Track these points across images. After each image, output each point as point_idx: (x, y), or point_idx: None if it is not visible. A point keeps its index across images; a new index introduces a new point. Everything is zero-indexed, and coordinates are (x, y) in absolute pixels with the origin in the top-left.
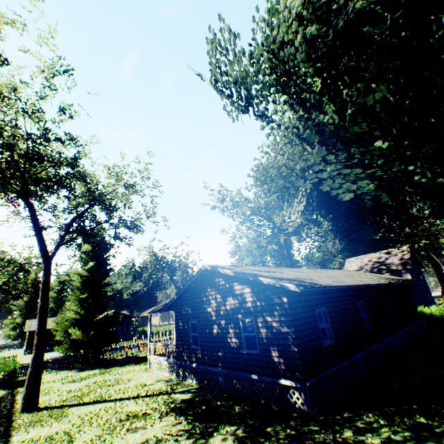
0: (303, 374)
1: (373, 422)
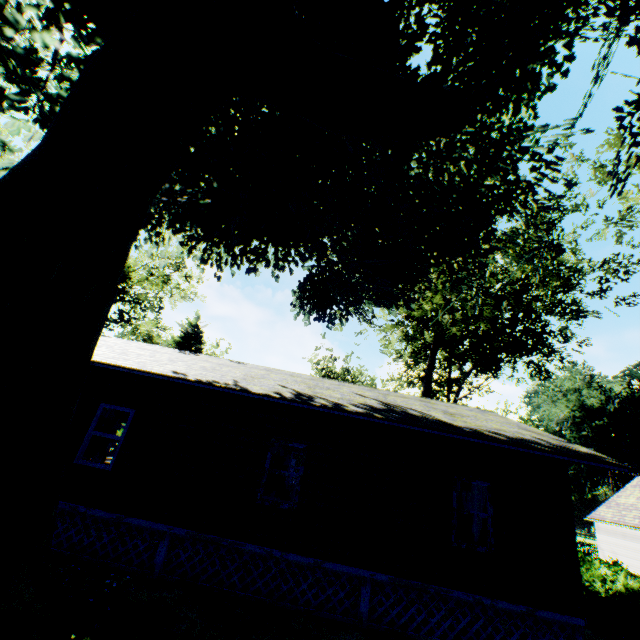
0: None
1: None
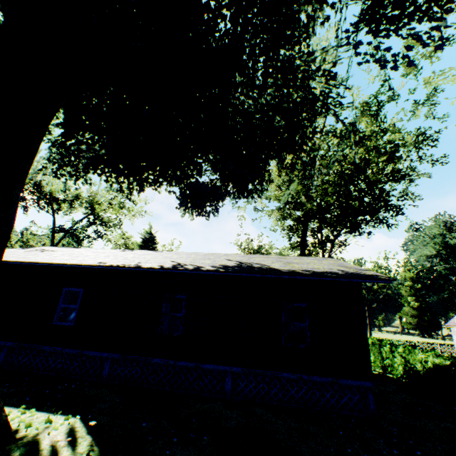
0: None
1: None
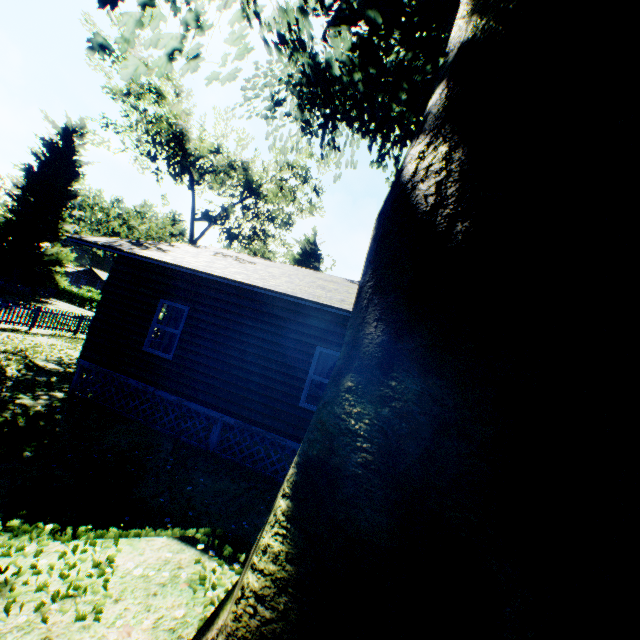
0: (84, 350)
1: (19, 407)
